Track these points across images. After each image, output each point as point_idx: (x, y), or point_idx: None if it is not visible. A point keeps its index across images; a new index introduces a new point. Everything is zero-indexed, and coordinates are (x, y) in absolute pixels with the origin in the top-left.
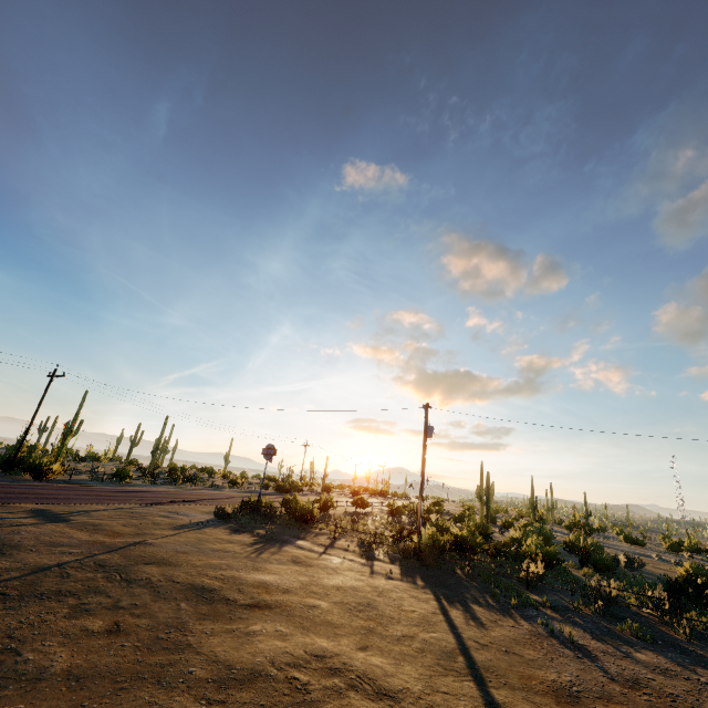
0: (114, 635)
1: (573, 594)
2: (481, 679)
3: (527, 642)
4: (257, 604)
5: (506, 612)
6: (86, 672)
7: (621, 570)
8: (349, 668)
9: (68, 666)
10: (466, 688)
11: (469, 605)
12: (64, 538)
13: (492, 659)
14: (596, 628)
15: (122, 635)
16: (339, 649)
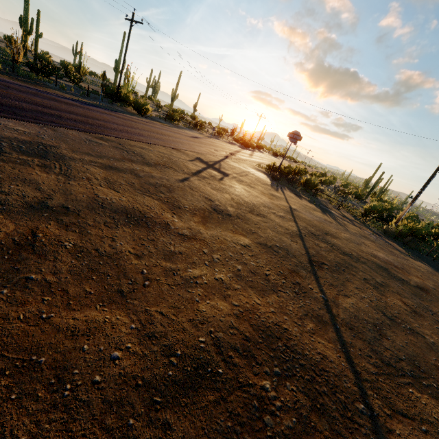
0: (419, 316)
1: None
2: None
3: None
4: (418, 286)
5: None
6: None
7: None
8: None
9: None
10: None
11: None
12: (258, 198)
13: None
14: None
15: (422, 316)
16: None
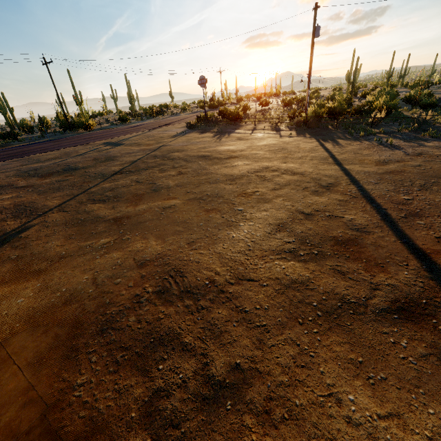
0: (182, 175)
1: (400, 125)
2: (340, 164)
3: (365, 149)
4: (231, 157)
5: (356, 139)
6: (182, 184)
7: (440, 106)
8: (280, 169)
9: (174, 184)
10: (333, 167)
11: (335, 140)
12: (129, 150)
13: (346, 157)
14: (408, 137)
15: (185, 174)
16: (273, 165)
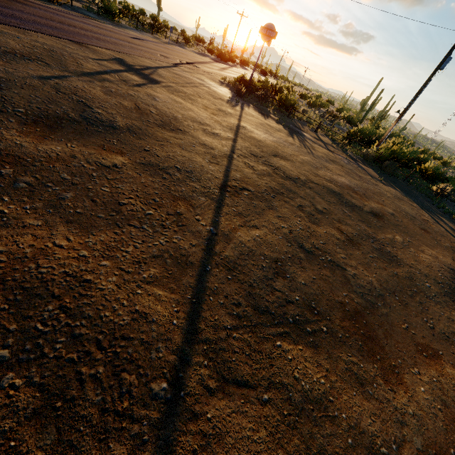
0: (354, 245)
1: None
2: None
3: None
4: (373, 212)
5: (454, 223)
6: (389, 286)
7: None
8: None
9: (376, 281)
10: None
11: (437, 215)
12: (190, 111)
13: None
14: None
15: (357, 245)
16: (450, 262)
